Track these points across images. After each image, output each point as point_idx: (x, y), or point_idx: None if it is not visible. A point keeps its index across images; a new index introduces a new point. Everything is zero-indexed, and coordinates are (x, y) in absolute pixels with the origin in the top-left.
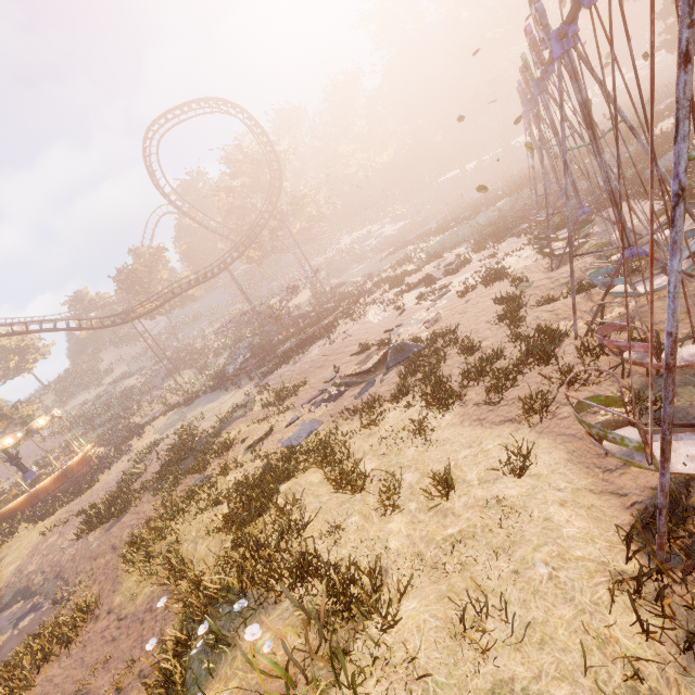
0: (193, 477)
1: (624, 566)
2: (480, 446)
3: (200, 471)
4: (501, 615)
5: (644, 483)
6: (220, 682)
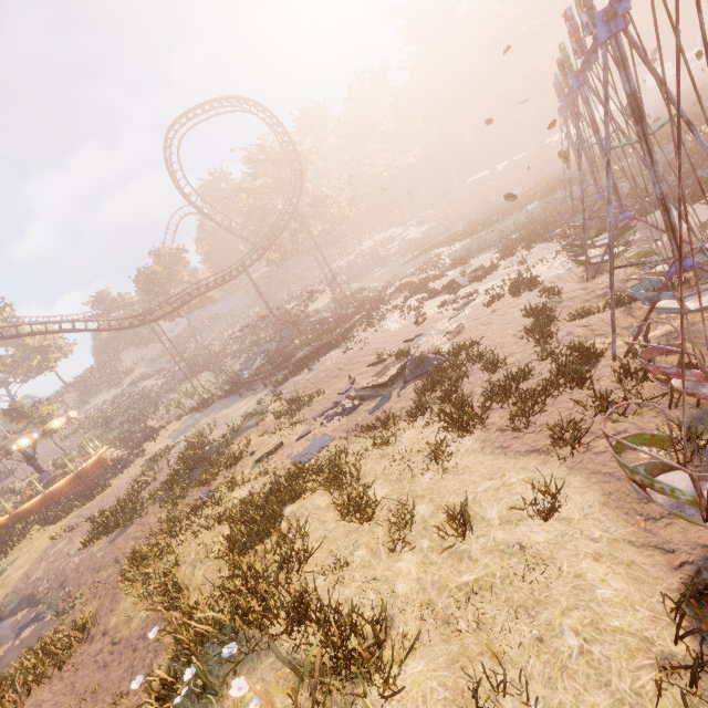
0: (200, 489)
1: (673, 647)
2: (502, 479)
3: (207, 484)
4: (521, 693)
5: (696, 539)
6: None
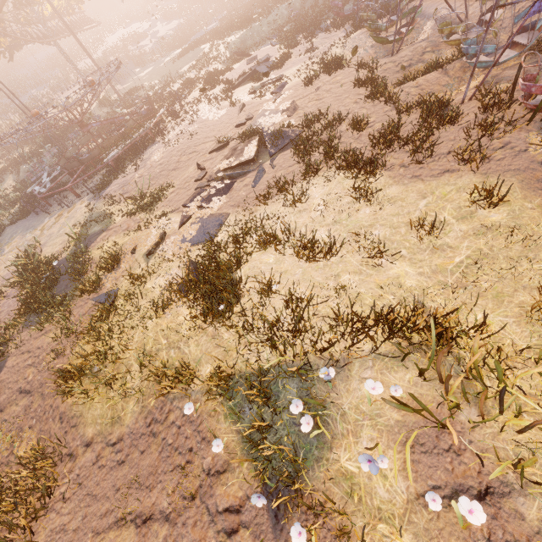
0: (87, 298)
1: None
2: (434, 195)
3: (93, 291)
4: None
5: None
6: (347, 438)
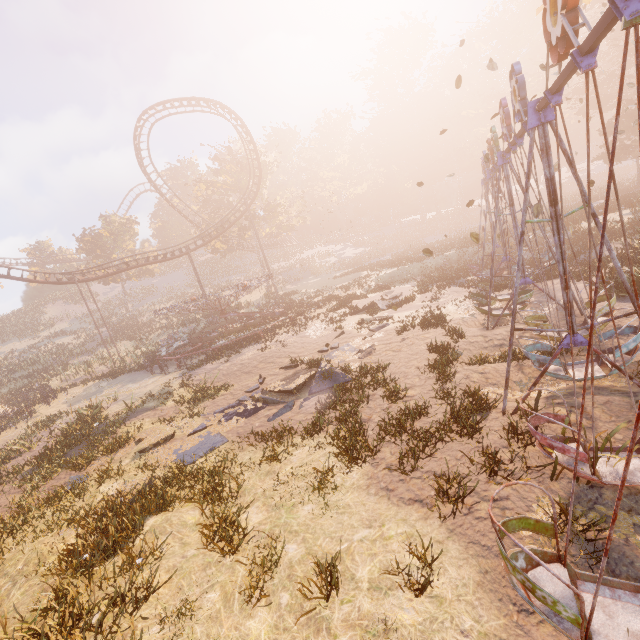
0: (70, 473)
1: None
2: (381, 529)
3: (80, 468)
4: None
5: None
6: None
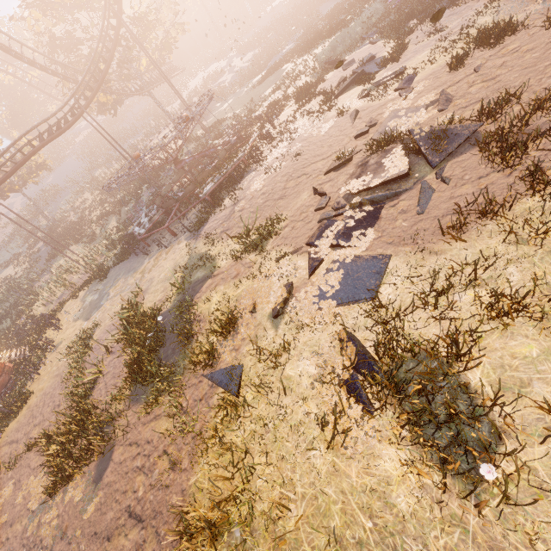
0: (200, 374)
1: None
2: None
3: (207, 365)
4: None
5: None
6: None
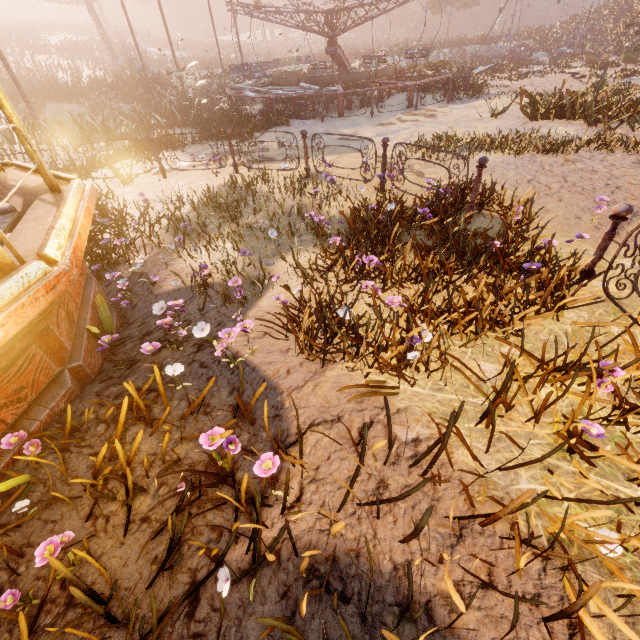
0: None
1: None
2: None
3: None
4: None
5: None
6: None
